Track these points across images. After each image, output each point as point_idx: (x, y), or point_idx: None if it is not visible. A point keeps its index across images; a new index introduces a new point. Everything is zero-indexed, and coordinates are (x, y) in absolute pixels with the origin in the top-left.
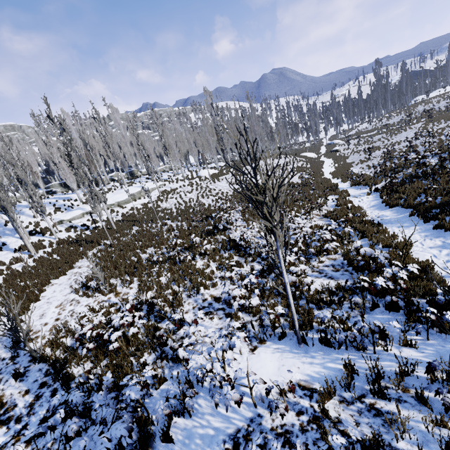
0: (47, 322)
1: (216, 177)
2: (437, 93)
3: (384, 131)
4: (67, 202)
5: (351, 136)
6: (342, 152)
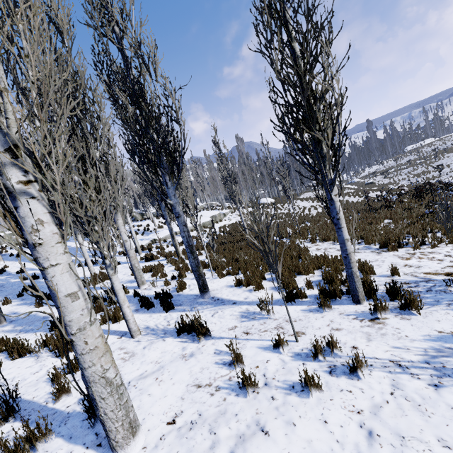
0: (447, 265)
1: (286, 201)
2: (426, 142)
3: (408, 166)
4: (138, 228)
5: (368, 176)
6: (380, 183)
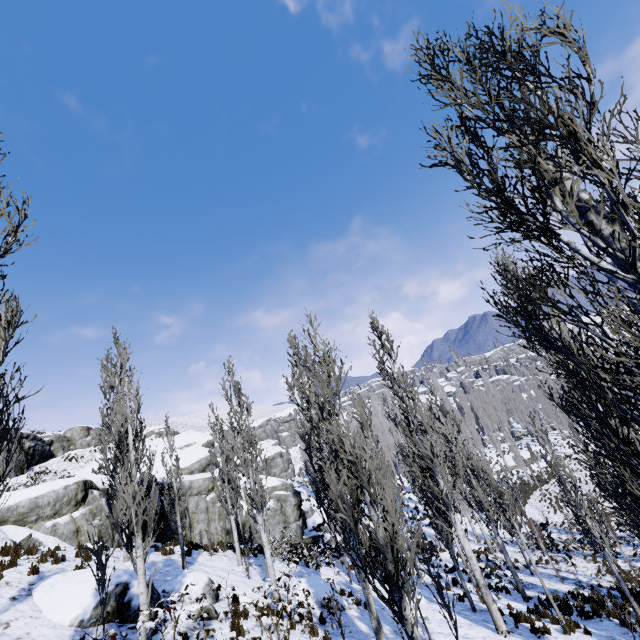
0: (539, 518)
1: None
2: None
3: None
4: None
5: None
6: None
